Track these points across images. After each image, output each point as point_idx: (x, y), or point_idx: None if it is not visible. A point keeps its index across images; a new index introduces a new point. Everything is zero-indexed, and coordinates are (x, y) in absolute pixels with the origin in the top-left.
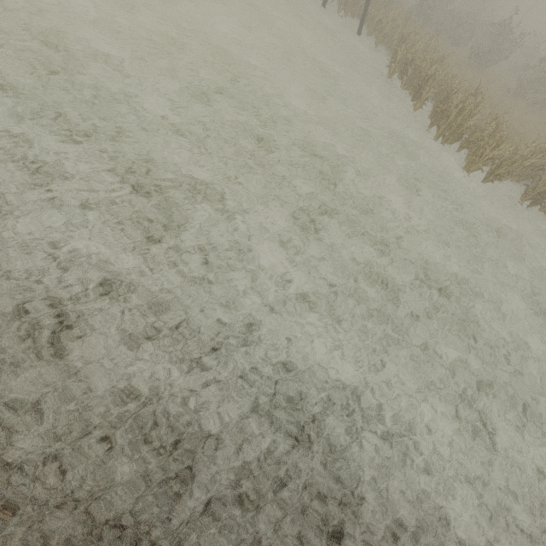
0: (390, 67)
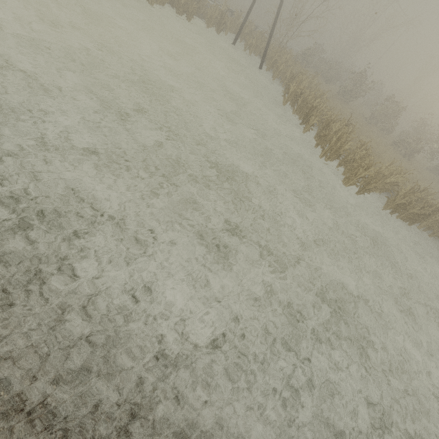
0: (284, 97)
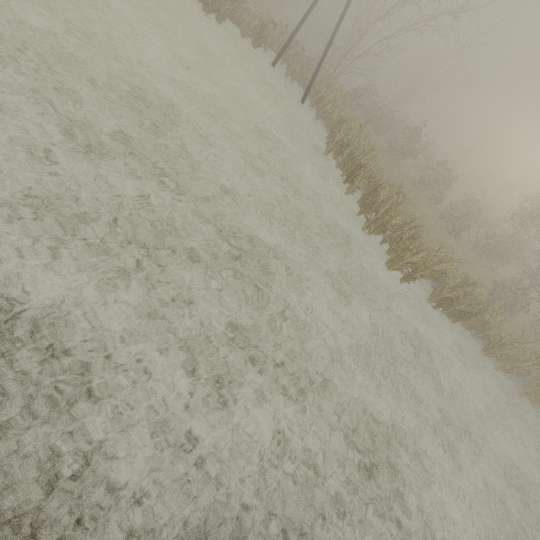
0: (328, 145)
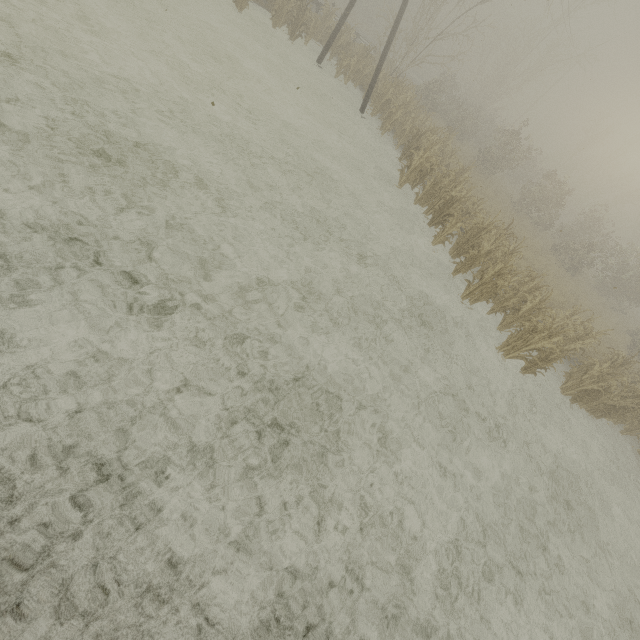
0: (402, 173)
